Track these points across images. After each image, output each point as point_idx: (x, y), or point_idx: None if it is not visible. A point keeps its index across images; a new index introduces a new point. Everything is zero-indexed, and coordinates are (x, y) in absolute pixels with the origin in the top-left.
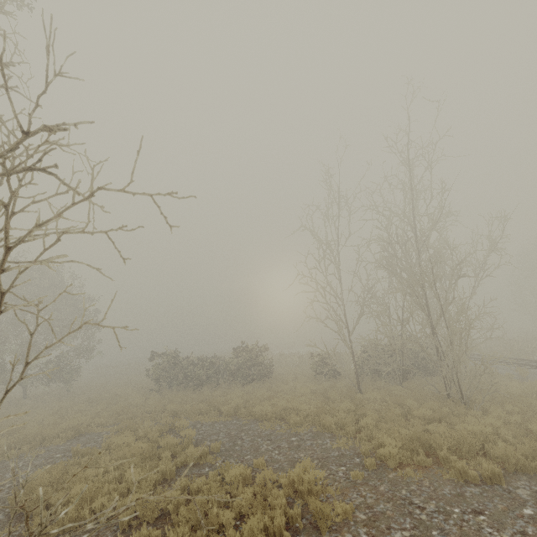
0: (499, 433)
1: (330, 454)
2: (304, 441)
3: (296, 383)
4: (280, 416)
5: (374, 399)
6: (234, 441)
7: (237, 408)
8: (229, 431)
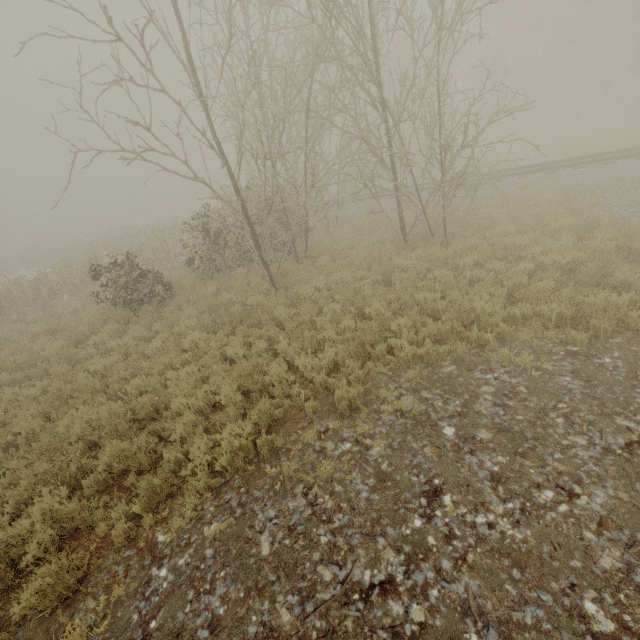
0: (541, 244)
1: (574, 390)
2: (478, 415)
3: (116, 343)
4: (271, 422)
5: (341, 284)
6: (397, 638)
7: (59, 530)
8: (257, 633)
